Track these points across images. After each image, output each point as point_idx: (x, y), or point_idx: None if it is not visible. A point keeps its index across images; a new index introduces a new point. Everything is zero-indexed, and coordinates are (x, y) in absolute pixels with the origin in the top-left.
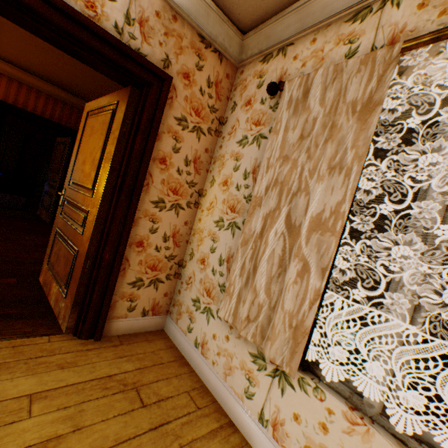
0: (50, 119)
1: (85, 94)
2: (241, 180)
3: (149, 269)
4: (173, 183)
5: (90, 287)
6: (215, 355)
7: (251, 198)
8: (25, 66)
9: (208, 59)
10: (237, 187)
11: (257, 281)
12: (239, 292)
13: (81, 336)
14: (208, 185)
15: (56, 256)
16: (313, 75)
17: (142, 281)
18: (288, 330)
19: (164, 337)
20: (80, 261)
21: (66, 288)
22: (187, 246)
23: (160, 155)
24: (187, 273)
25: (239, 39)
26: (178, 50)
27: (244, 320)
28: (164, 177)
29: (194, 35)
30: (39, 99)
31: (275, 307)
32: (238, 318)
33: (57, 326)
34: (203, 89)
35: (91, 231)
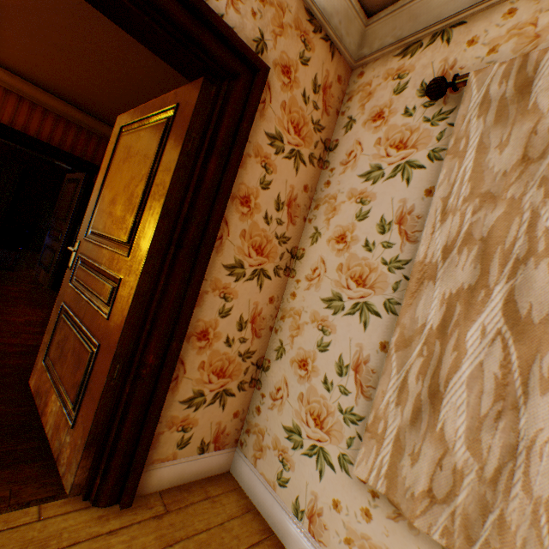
0: (59, 147)
1: (109, 115)
2: (375, 235)
3: (214, 376)
4: (258, 236)
5: (118, 412)
6: (340, 543)
7: (412, 265)
8: (29, 75)
9: (317, 50)
10: (367, 246)
11: (447, 422)
12: (398, 434)
13: (98, 501)
14: (306, 240)
15: (59, 349)
16: (539, 56)
17: (202, 395)
18: (548, 544)
19: (234, 487)
20: (101, 365)
21: (73, 409)
22: (270, 336)
23: (242, 190)
24: (273, 380)
25: (362, 24)
26: (278, 29)
27: (421, 498)
28: (246, 227)
29: (301, 9)
30: (46, 120)
31: (497, 481)
32: (401, 488)
33: (54, 480)
34: (307, 95)
35: (124, 314)
